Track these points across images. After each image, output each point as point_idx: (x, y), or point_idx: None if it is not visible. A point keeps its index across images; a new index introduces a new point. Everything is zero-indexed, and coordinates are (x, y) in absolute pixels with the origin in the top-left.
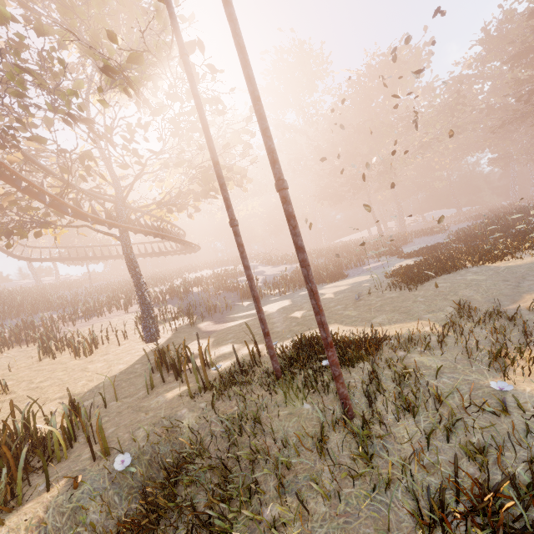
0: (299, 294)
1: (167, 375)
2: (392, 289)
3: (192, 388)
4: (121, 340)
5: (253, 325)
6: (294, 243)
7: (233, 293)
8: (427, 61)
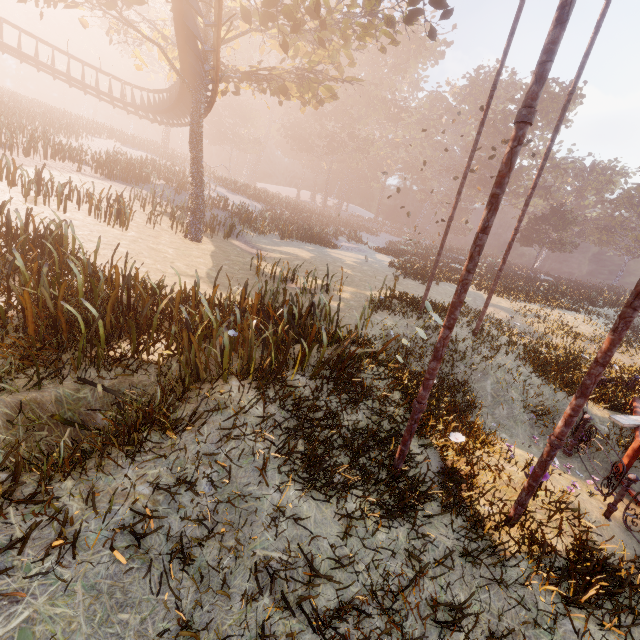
0: (307, 247)
1: (289, 288)
2: (407, 278)
3: (351, 305)
4: (143, 222)
5: (309, 266)
6: (504, 260)
7: (223, 212)
8: (436, 60)
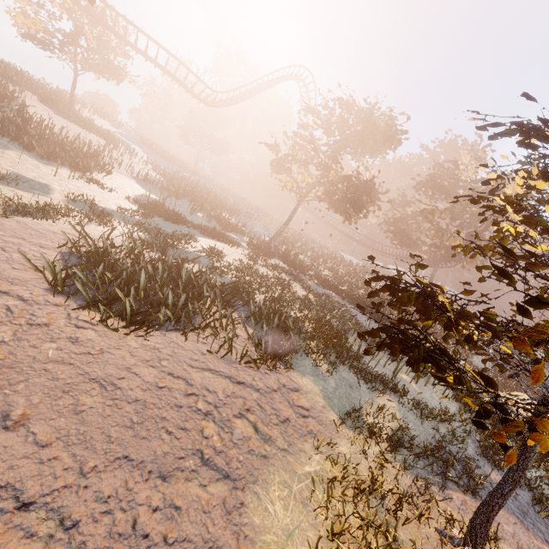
0: None
1: None
2: None
3: None
4: None
5: None
6: None
7: None
8: None
